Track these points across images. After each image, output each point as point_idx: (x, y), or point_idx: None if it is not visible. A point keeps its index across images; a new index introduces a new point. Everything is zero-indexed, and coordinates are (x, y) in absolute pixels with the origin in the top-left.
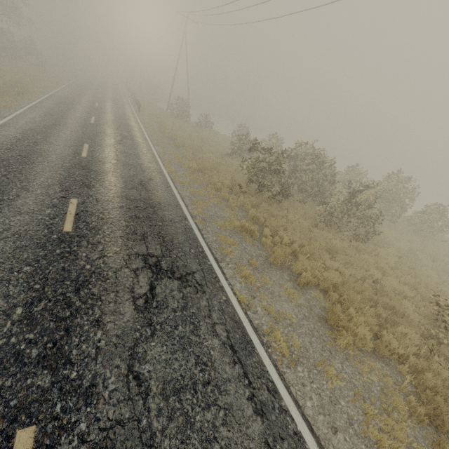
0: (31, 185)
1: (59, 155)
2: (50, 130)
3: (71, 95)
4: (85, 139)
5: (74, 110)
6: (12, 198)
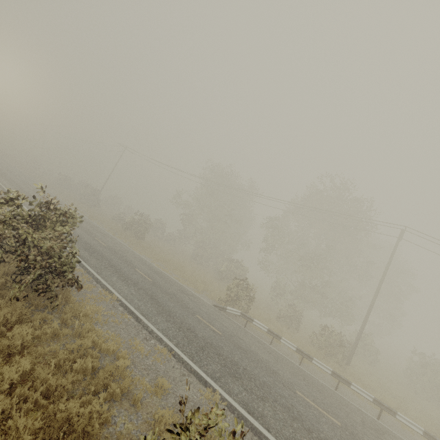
0: None
1: None
2: None
3: None
4: None
5: None
6: None
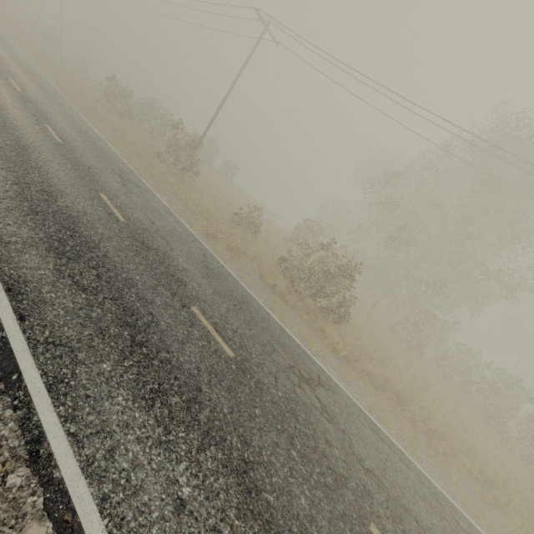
0: None
1: None
2: None
3: None
4: None
5: None
6: None
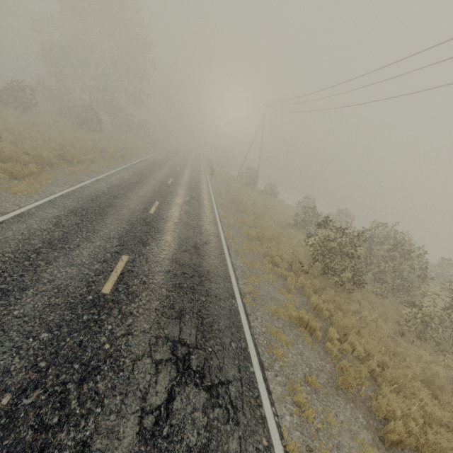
0: (95, 236)
1: (131, 209)
2: (132, 186)
3: (160, 160)
4: (158, 197)
5: (158, 172)
6: (72, 247)
